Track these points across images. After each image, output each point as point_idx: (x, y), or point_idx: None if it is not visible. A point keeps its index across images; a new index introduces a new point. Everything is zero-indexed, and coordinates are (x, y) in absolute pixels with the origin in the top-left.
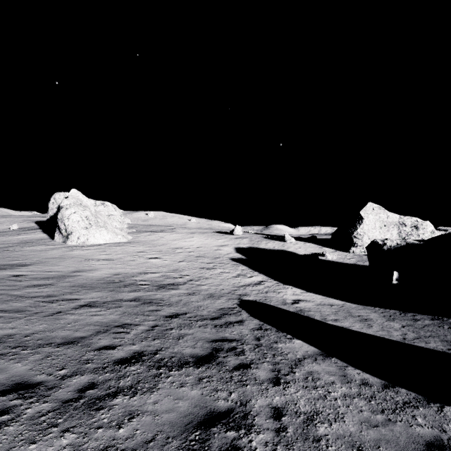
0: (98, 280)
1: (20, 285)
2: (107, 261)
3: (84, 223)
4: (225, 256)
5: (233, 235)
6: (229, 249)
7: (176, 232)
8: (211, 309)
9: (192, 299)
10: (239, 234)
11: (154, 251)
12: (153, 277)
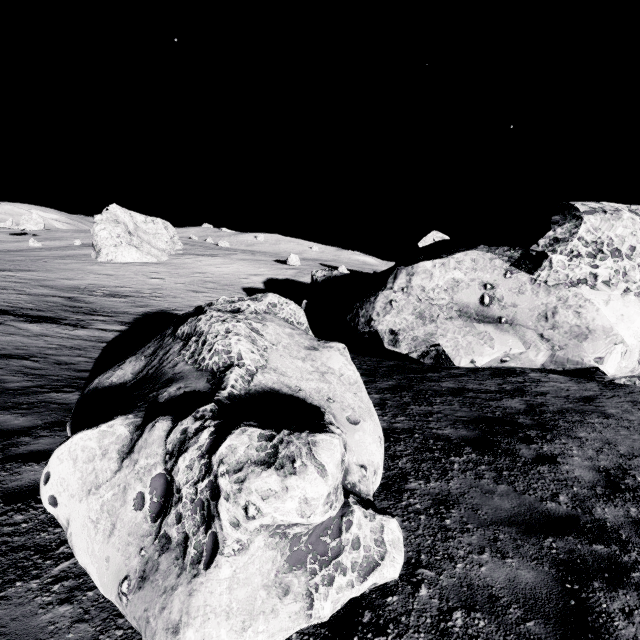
0: (66, 285)
1: (3, 280)
2: (105, 276)
3: (114, 240)
4: (241, 285)
5: (288, 266)
6: (258, 279)
7: (227, 257)
8: (117, 310)
9: (118, 304)
10: (294, 264)
11: (169, 273)
12: (122, 290)
